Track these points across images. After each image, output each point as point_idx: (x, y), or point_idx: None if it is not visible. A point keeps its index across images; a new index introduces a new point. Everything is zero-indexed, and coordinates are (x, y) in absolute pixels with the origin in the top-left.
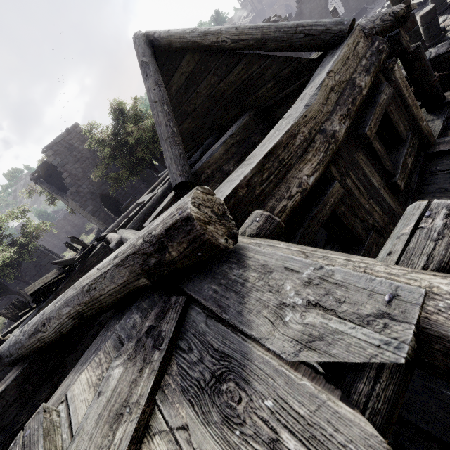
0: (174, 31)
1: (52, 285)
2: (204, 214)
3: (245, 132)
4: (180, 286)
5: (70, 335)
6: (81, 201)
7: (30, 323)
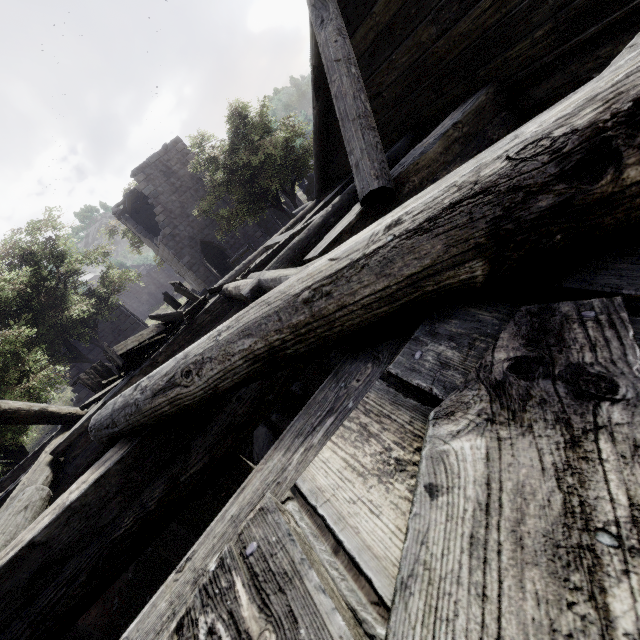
0: None
1: (147, 347)
2: None
3: (478, 121)
4: (568, 284)
5: (198, 408)
6: (176, 248)
7: (155, 374)
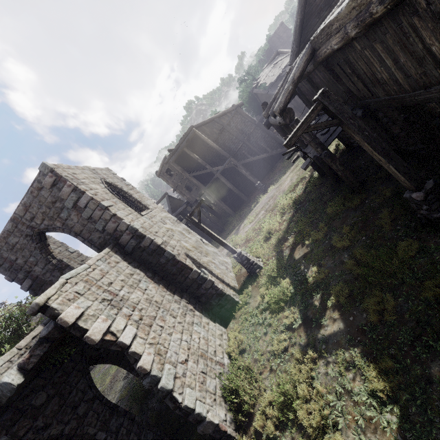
0: None
1: None
2: None
3: None
4: None
5: None
6: None
7: None
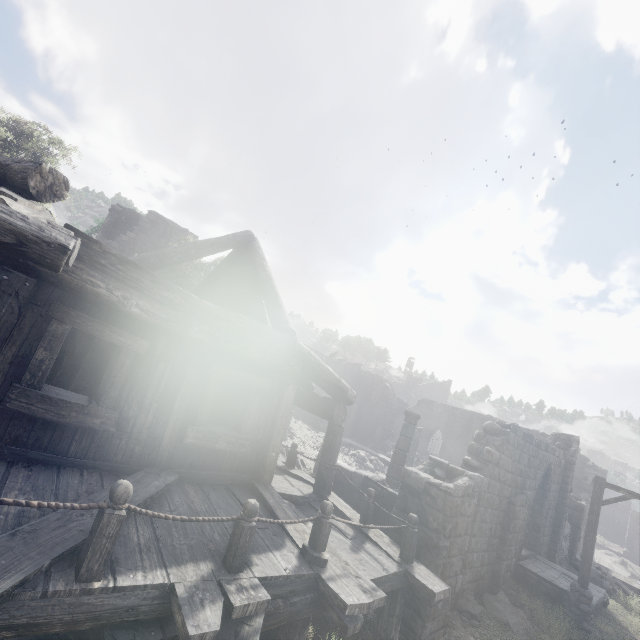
0: (260, 250)
1: None
2: (47, 174)
3: None
4: None
5: None
6: None
7: None
